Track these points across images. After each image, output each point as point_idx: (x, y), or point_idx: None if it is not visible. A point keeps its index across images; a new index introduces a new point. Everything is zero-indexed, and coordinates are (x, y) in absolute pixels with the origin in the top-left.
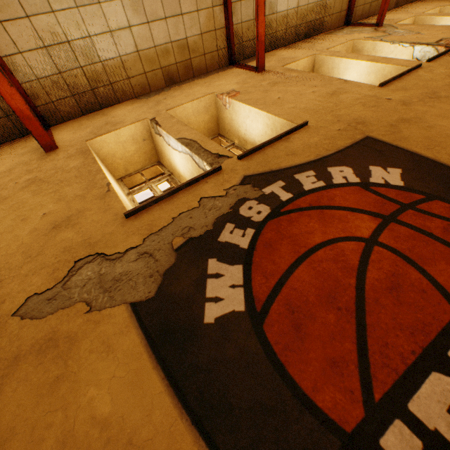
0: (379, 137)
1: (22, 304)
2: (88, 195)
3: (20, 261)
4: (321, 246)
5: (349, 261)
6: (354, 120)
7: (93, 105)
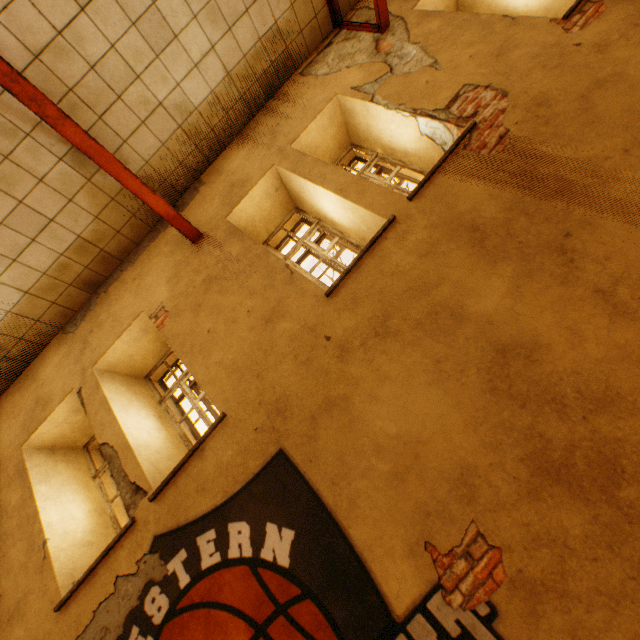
0: (292, 451)
1: None
2: (30, 564)
3: None
4: None
5: None
6: (277, 403)
7: (17, 367)
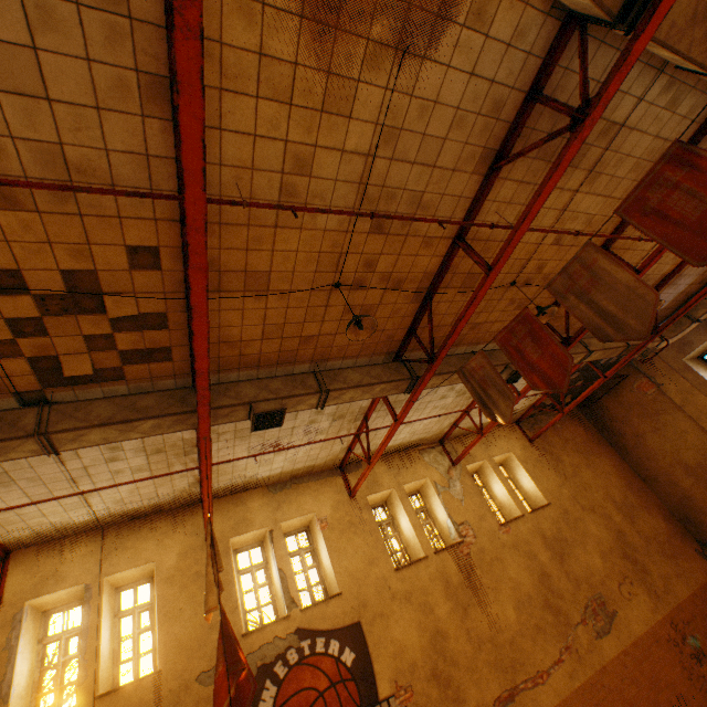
0: (363, 624)
1: (199, 674)
2: (227, 606)
3: (197, 646)
4: (306, 688)
5: (310, 700)
6: (364, 601)
7: (239, 491)
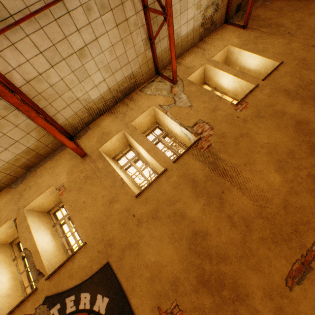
0: (112, 263)
1: None
2: None
3: None
4: None
5: None
6: (109, 241)
7: None
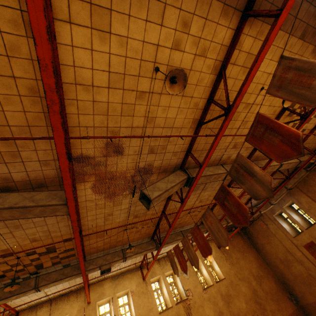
0: None
1: None
2: None
3: None
4: None
5: None
6: None
7: (101, 280)
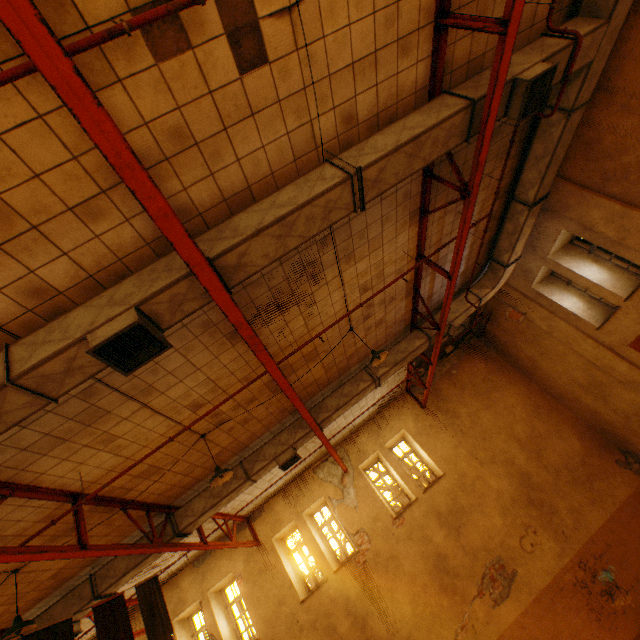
0: None
1: None
2: None
3: None
4: None
5: None
6: None
7: (171, 577)
